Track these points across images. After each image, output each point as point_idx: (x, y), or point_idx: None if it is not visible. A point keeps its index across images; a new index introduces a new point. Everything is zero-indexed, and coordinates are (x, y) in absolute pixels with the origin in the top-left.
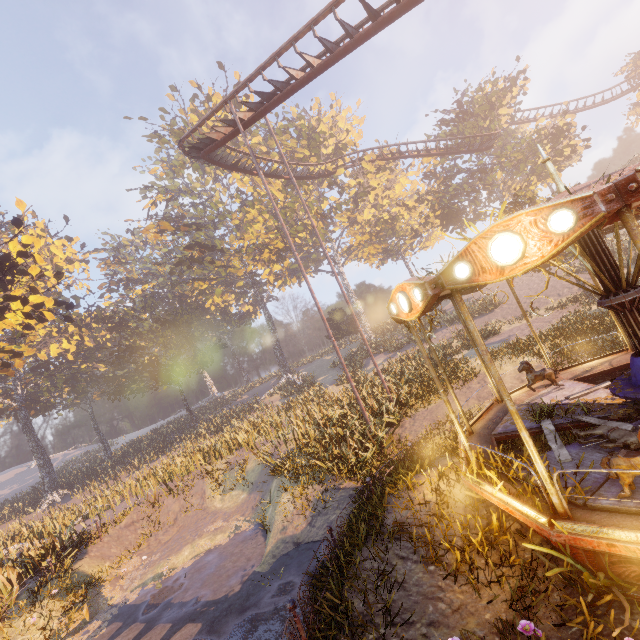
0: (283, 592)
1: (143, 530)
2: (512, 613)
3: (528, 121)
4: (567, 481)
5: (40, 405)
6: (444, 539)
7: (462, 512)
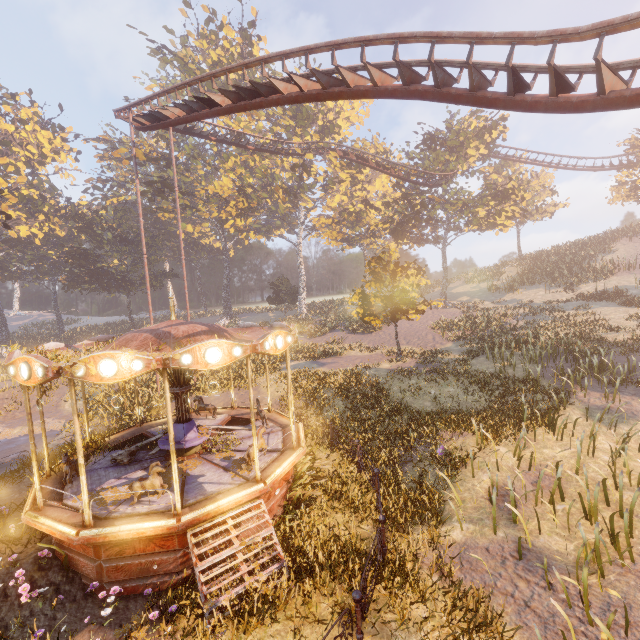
0: None
1: (8, 406)
2: None
3: (519, 161)
4: (90, 465)
5: (7, 273)
6: None
7: None
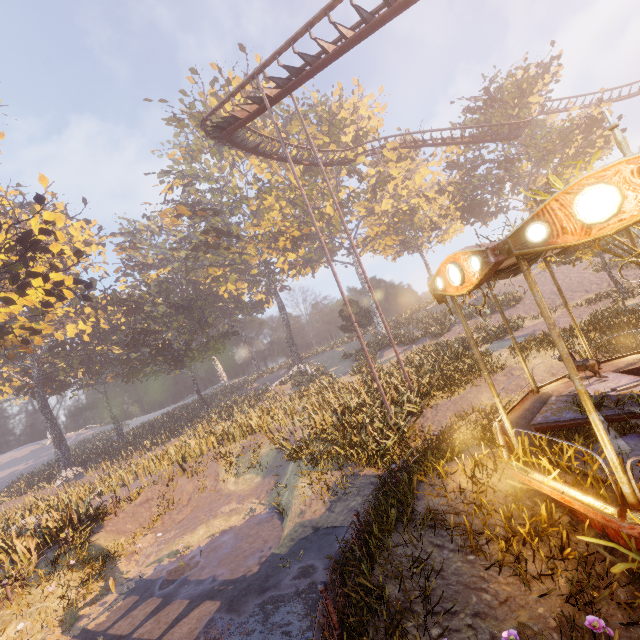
0: (304, 575)
1: (157, 508)
2: (569, 608)
3: (558, 111)
4: None
5: (56, 384)
6: (483, 528)
7: (502, 502)
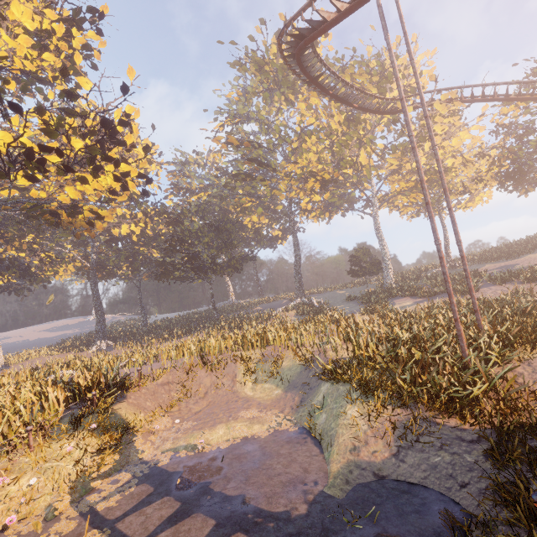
0: None
1: (176, 393)
2: None
3: None
4: None
5: (106, 271)
6: None
7: None
